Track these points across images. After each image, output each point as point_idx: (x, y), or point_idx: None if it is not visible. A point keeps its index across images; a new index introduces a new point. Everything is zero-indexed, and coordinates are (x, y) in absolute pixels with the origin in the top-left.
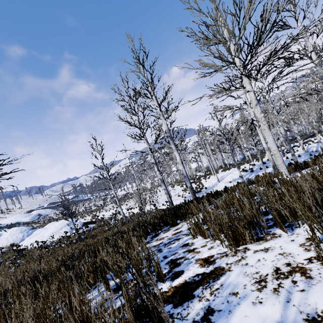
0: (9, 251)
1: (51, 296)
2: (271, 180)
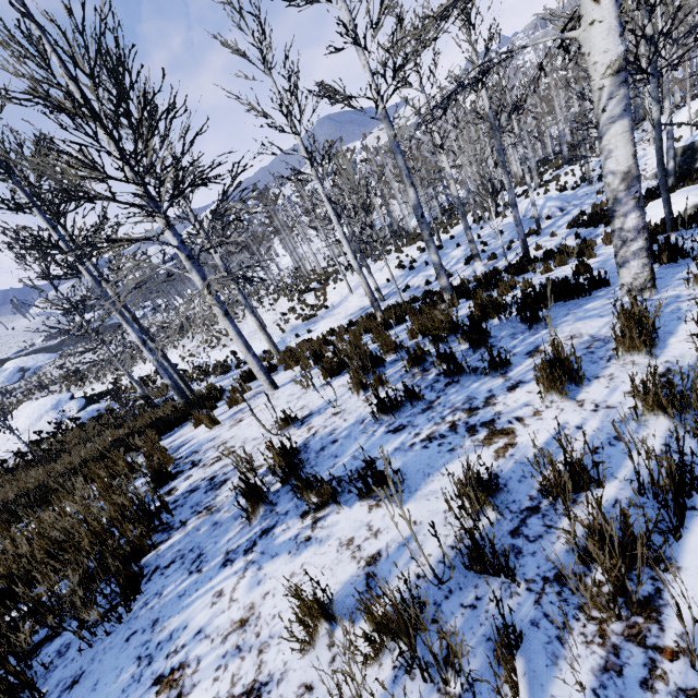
0: None
1: None
2: (212, 418)
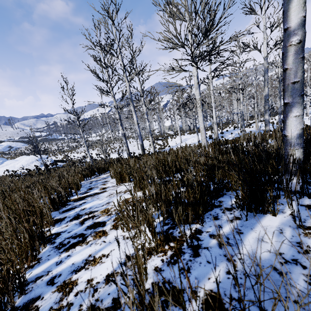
0: None
1: (14, 196)
2: None
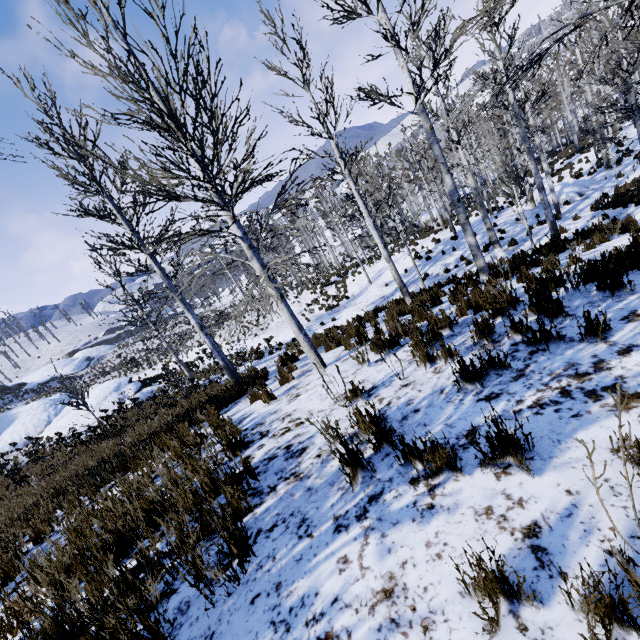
0: (27, 446)
1: None
2: (269, 394)
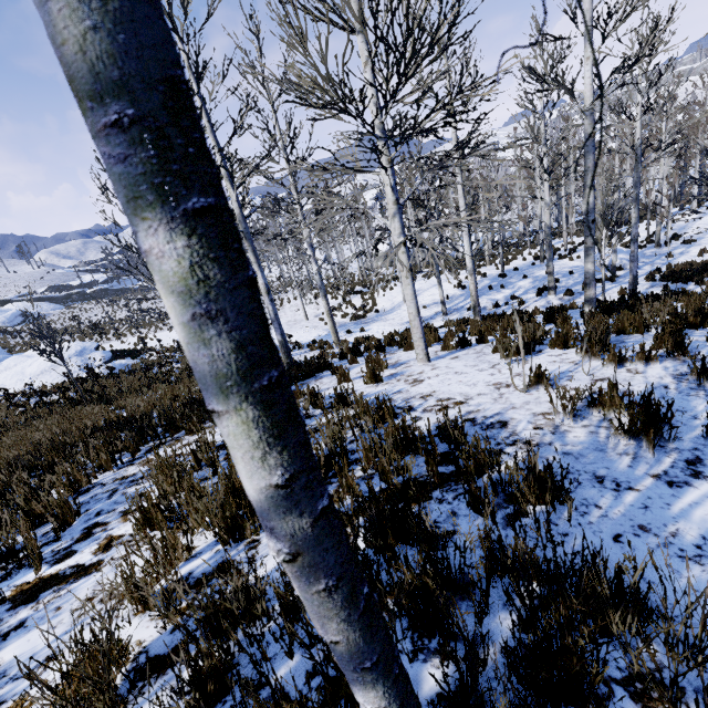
0: None
1: None
2: (376, 375)
